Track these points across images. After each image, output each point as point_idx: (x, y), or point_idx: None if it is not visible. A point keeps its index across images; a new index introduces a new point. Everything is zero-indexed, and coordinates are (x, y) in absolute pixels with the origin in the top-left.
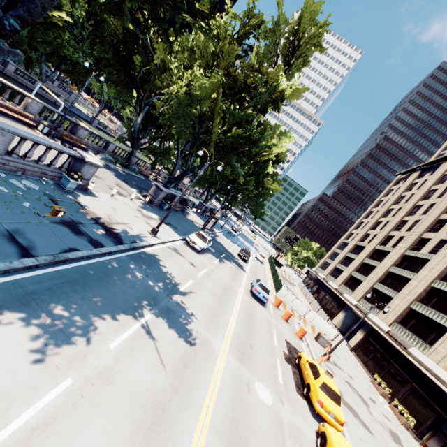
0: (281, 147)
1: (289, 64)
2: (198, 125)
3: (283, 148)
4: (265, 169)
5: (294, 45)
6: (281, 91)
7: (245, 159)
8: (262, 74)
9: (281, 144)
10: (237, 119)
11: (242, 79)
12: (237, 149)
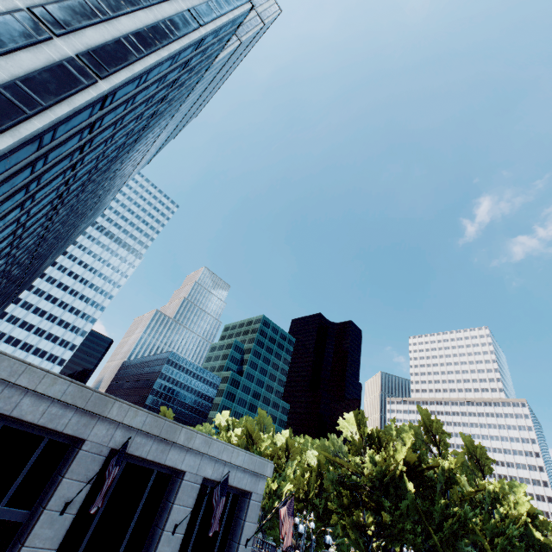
0: (523, 503)
1: (482, 471)
2: (472, 546)
3: (525, 504)
4: (533, 535)
5: (475, 459)
6: (494, 491)
7: (514, 549)
8: (477, 490)
9: (520, 500)
10: (489, 529)
11: (468, 497)
12: (505, 548)
